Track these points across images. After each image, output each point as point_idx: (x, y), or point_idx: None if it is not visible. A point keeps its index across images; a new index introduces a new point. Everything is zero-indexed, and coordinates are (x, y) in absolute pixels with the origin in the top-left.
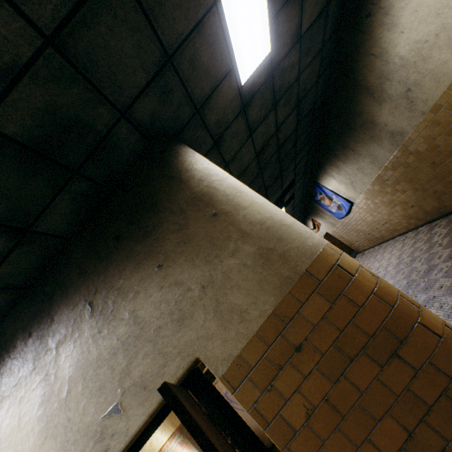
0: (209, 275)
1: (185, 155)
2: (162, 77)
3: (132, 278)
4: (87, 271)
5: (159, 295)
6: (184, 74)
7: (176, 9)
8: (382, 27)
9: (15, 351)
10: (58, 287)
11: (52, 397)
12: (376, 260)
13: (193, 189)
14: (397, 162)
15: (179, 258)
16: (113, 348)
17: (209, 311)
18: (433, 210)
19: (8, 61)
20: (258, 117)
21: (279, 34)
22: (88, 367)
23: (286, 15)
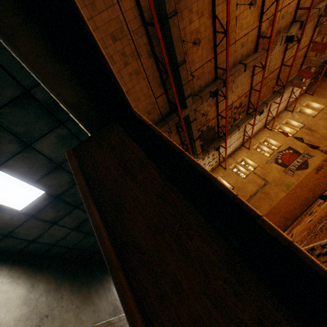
0: None
1: None
2: None
3: None
4: None
5: None
6: None
7: None
8: None
9: None
10: None
11: None
12: None
13: None
14: None
15: None
16: None
17: None
18: None
19: None
20: (57, 215)
21: (50, 185)
22: None
23: (52, 178)
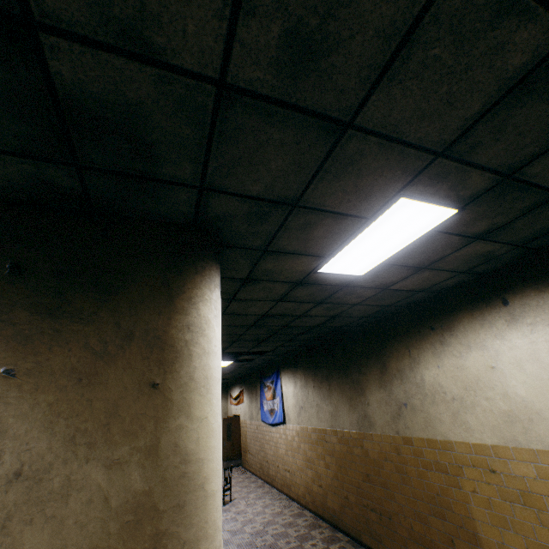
0: (48, 464)
1: (207, 281)
2: (273, 207)
3: None
4: None
5: None
6: (291, 223)
7: (342, 191)
8: (431, 346)
9: None
10: None
11: None
12: (246, 498)
13: (170, 326)
14: (347, 439)
15: (47, 393)
16: None
17: None
18: (331, 510)
19: (159, 42)
20: (300, 296)
21: (377, 274)
22: None
23: (394, 271)
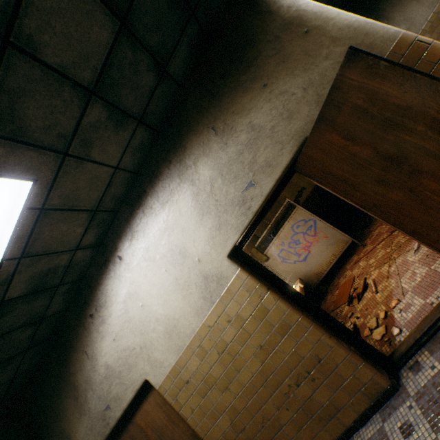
0: (308, 79)
1: None
2: None
3: (243, 101)
4: (204, 107)
5: (268, 106)
6: None
7: None
8: None
9: (161, 176)
10: (183, 126)
11: (200, 192)
12: None
13: (283, 17)
14: (437, 19)
15: (281, 75)
16: (239, 151)
17: (312, 104)
18: None
19: None
20: None
21: None
22: (223, 168)
23: None
